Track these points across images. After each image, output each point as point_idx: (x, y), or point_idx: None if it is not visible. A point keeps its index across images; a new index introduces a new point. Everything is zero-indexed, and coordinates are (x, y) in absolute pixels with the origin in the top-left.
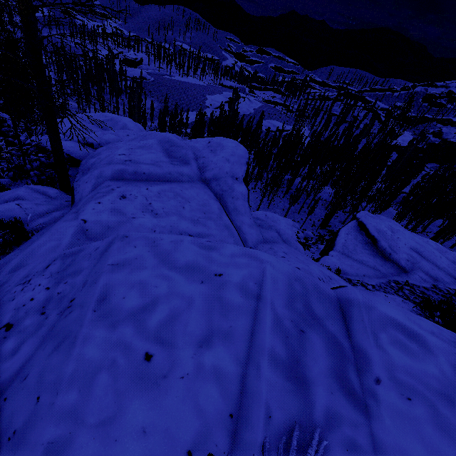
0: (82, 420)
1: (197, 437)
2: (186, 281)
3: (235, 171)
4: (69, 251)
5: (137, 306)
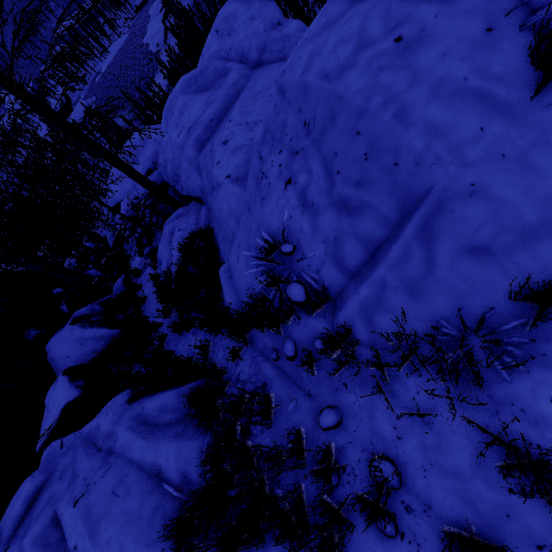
0: (397, 95)
1: (484, 21)
2: (366, 0)
3: (269, 19)
4: (259, 139)
5: (353, 46)
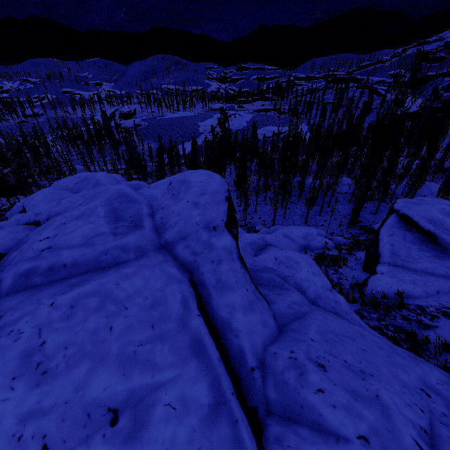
0: None
1: None
2: None
3: (210, 217)
4: None
5: None
